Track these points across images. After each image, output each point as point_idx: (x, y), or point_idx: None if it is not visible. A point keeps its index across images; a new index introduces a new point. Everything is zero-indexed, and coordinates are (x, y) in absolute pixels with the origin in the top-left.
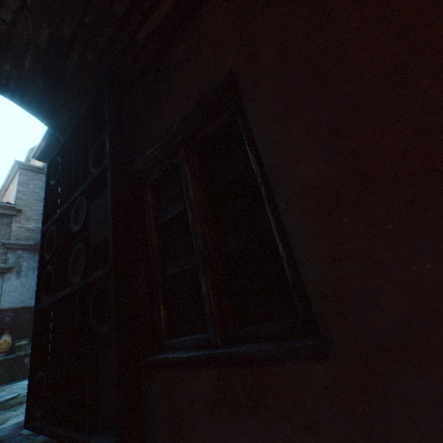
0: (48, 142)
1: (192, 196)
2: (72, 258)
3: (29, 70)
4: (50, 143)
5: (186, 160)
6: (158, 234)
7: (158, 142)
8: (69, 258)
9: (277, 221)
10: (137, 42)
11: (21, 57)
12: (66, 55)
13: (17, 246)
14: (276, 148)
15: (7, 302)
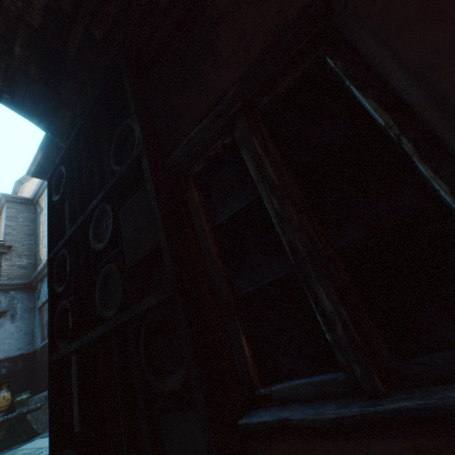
0: (46, 152)
1: (273, 176)
2: (98, 286)
3: (20, 58)
4: (48, 154)
5: (252, 132)
6: (215, 239)
7: (207, 117)
8: (94, 286)
9: (452, 181)
10: (158, 5)
11: (9, 41)
12: (66, 34)
13: (9, 287)
14: (450, 63)
15: (2, 351)
